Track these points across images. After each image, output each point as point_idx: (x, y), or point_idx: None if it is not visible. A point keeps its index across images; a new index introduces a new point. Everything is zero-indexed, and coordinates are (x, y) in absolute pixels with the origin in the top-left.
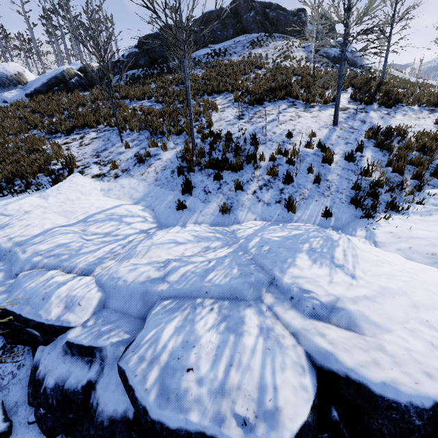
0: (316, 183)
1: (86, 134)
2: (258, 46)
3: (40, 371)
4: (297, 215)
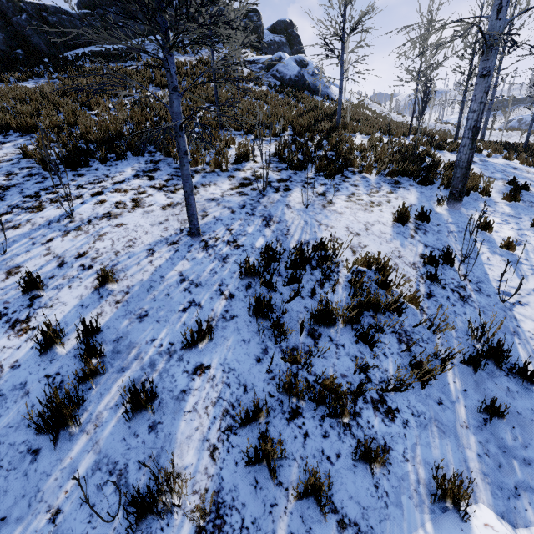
0: None
1: None
2: (179, 51)
3: None
4: None
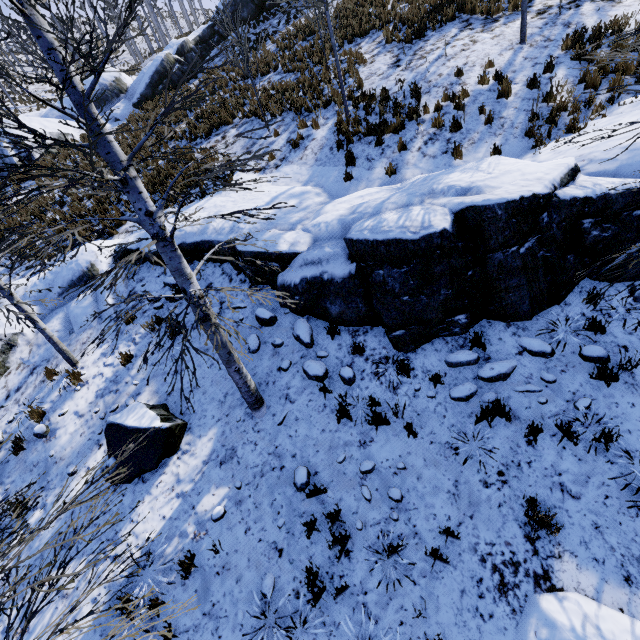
0: (488, 124)
1: (226, 133)
2: None
3: (287, 281)
4: (464, 161)
